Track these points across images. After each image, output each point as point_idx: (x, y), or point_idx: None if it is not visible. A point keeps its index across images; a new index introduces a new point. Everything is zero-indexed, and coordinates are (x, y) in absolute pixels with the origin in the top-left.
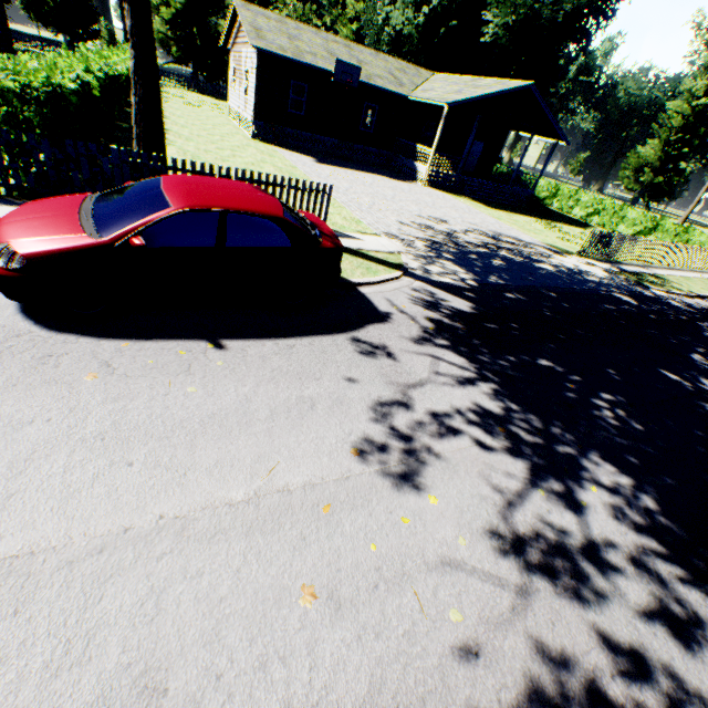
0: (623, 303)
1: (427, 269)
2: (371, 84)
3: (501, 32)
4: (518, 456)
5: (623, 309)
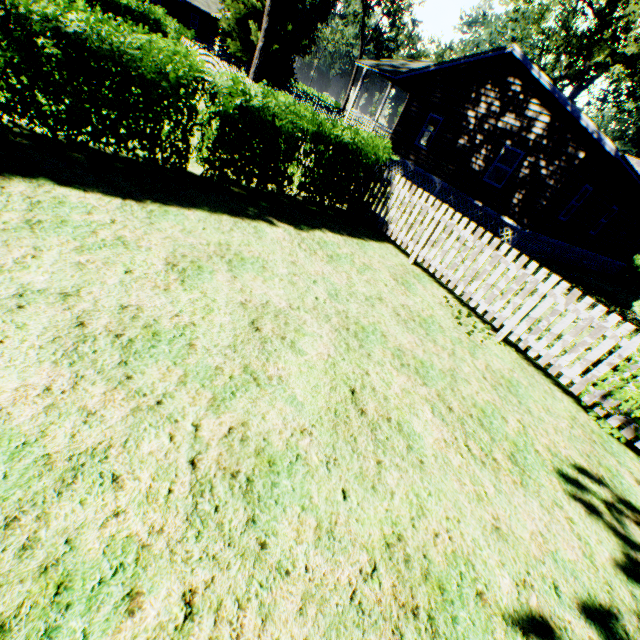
0: None
1: None
2: (192, 4)
3: None
4: None
5: None
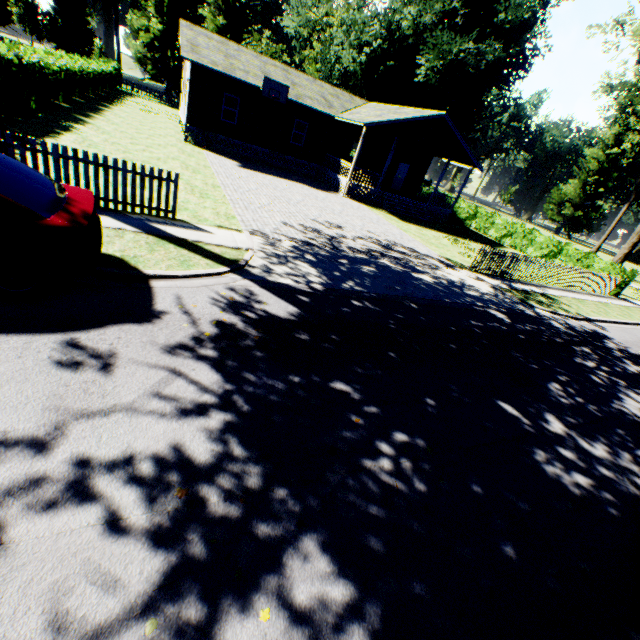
0: (495, 320)
1: (271, 268)
2: (299, 102)
3: (431, 74)
4: (169, 544)
5: (491, 326)
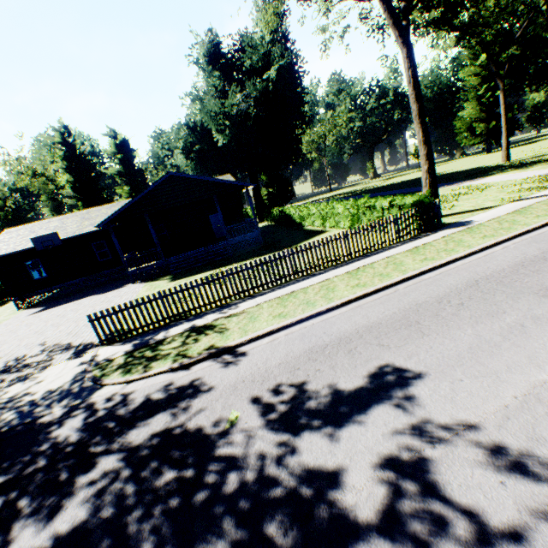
0: None
1: None
2: (74, 235)
3: (220, 135)
4: None
5: None
